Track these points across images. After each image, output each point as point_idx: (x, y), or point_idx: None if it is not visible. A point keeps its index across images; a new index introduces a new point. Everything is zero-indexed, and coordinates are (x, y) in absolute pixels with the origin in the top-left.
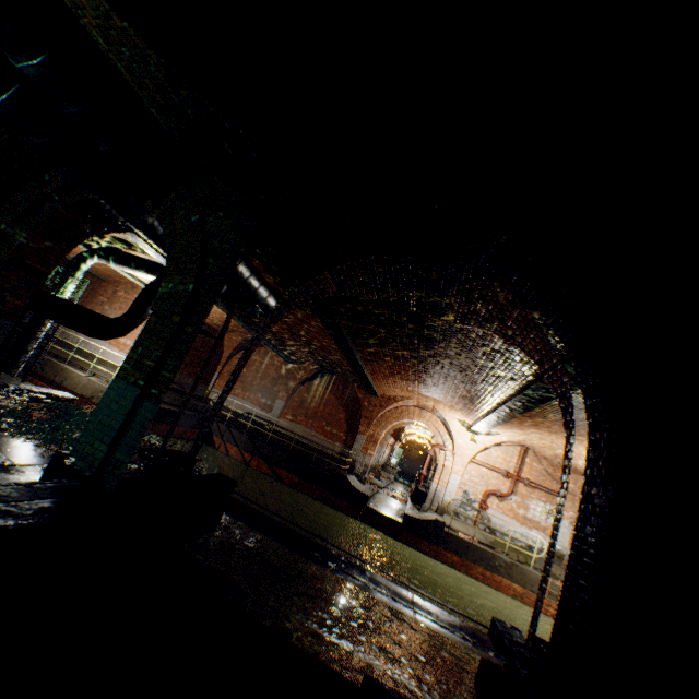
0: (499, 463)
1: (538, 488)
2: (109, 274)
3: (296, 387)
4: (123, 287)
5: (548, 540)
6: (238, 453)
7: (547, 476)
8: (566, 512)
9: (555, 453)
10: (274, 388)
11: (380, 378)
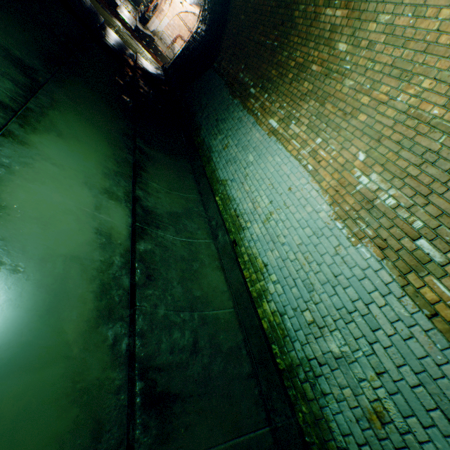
0: (190, 25)
1: None
2: None
3: None
4: None
5: None
6: None
7: None
8: None
9: None
10: None
11: None
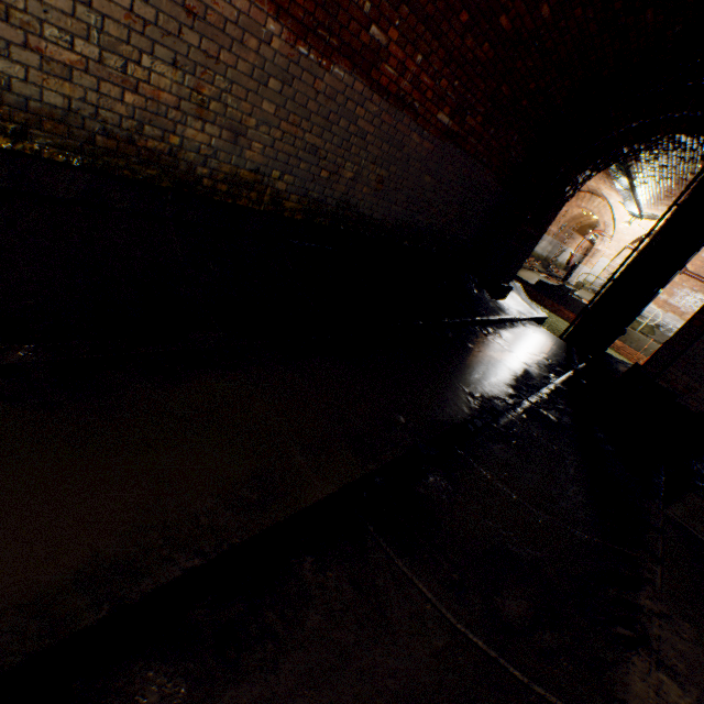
0: None
1: (694, 278)
2: None
3: None
4: None
5: (681, 324)
6: None
7: None
8: None
9: None
10: None
11: None
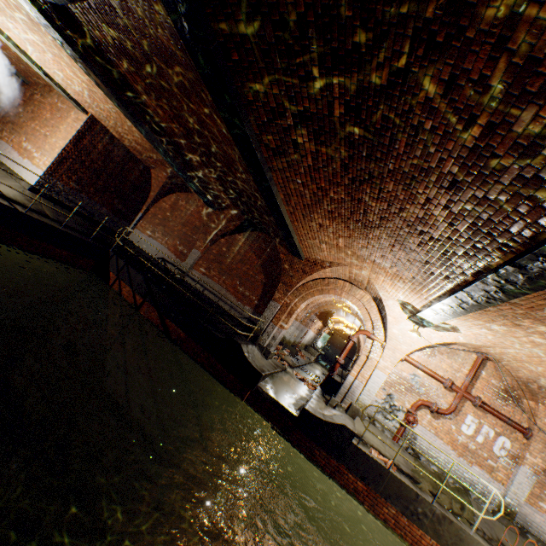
0: (442, 370)
1: (494, 414)
2: (24, 70)
3: (216, 239)
4: (41, 91)
5: (495, 485)
6: (130, 294)
7: (509, 401)
8: (530, 457)
9: (540, 374)
10: (194, 237)
11: (300, 216)
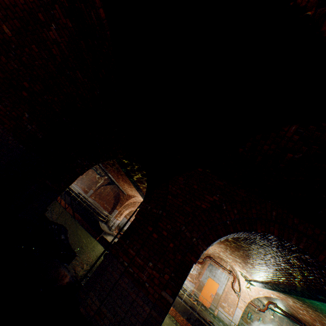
0: None
1: None
2: None
3: (100, 186)
4: None
5: None
6: (64, 204)
7: None
8: None
9: None
10: (92, 185)
11: (118, 180)
